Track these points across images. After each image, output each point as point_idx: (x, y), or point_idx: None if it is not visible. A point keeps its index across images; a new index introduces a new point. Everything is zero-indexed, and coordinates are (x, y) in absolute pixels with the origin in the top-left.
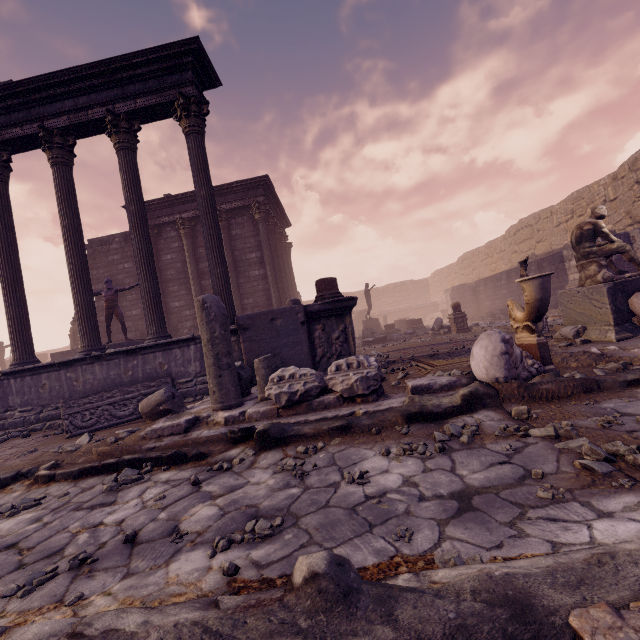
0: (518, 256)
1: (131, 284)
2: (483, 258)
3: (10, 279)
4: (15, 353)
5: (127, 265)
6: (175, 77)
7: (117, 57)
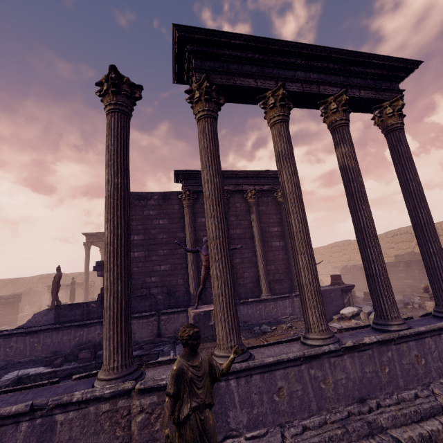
0: (395, 251)
1: (163, 239)
2: (355, 248)
3: (225, 232)
4: (231, 336)
5: (162, 221)
6: (387, 84)
7: (364, 53)
